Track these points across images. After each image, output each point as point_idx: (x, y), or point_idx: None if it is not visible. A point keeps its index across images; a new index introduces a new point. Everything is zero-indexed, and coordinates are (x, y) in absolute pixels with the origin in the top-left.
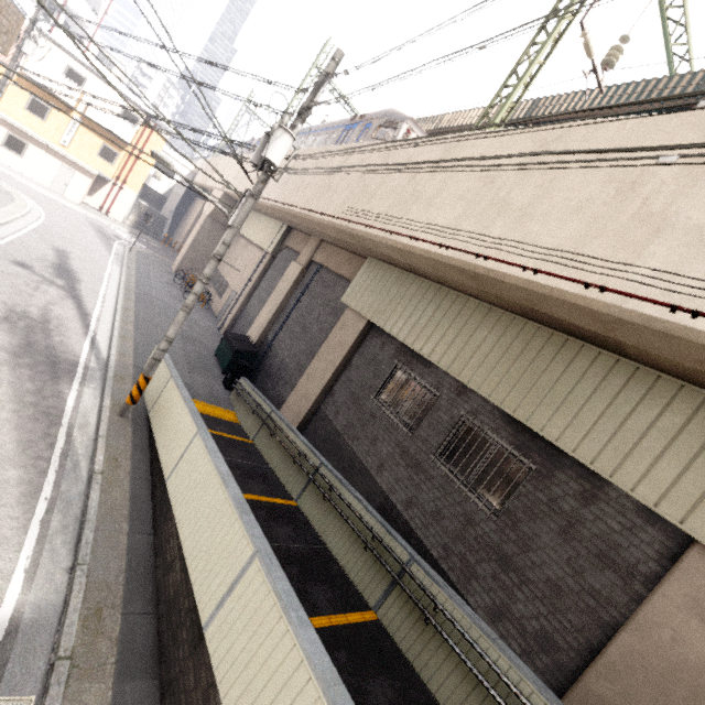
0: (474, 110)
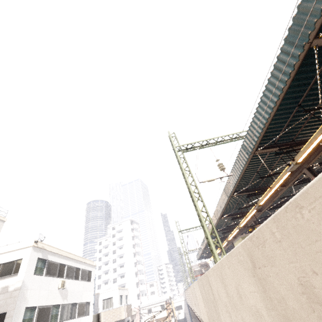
0: (199, 250)
